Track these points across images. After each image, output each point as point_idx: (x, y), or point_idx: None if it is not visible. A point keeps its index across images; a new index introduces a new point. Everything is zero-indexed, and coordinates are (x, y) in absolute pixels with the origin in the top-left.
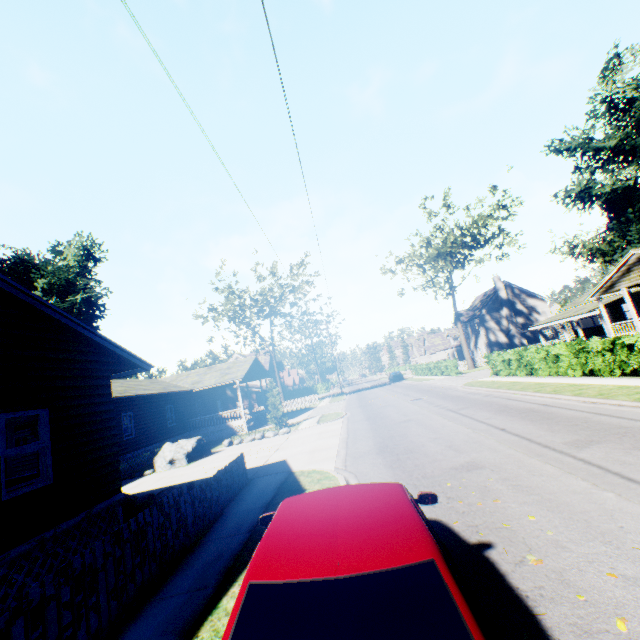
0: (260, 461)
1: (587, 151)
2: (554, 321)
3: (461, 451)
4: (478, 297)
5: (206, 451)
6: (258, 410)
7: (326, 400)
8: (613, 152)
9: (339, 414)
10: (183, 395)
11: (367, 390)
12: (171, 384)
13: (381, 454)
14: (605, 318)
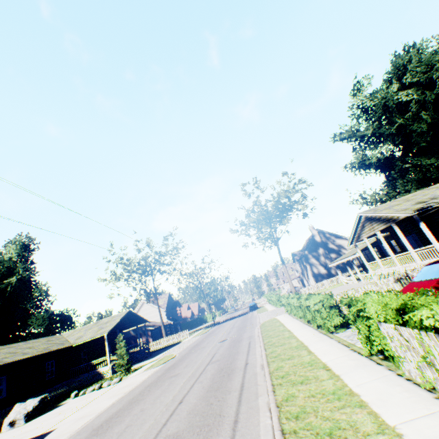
0: (48, 427)
1: (356, 138)
2: (339, 260)
3: (119, 437)
4: (306, 240)
5: (47, 407)
6: (140, 349)
7: (196, 333)
8: (373, 137)
9: (169, 357)
10: (67, 349)
11: (228, 321)
12: (62, 340)
13: (91, 432)
14: (363, 259)
